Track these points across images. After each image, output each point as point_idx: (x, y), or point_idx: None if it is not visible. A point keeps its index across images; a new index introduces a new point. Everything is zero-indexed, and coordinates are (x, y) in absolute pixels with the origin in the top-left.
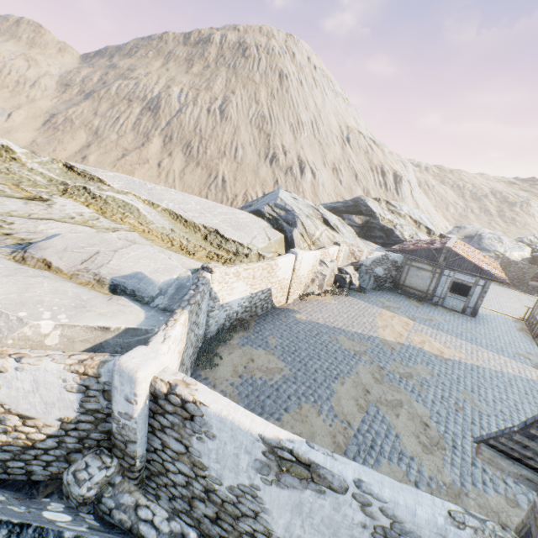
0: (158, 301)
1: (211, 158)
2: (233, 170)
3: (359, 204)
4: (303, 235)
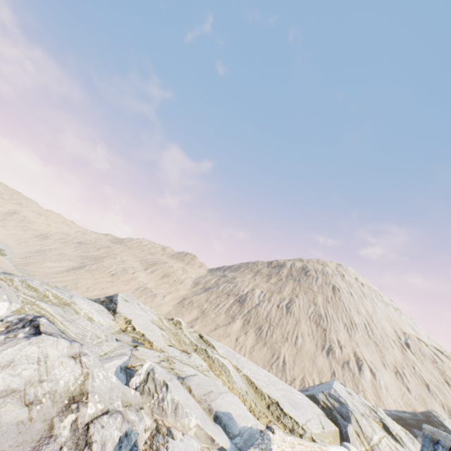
0: (237, 439)
1: (275, 340)
2: (292, 353)
3: (432, 420)
4: (359, 435)
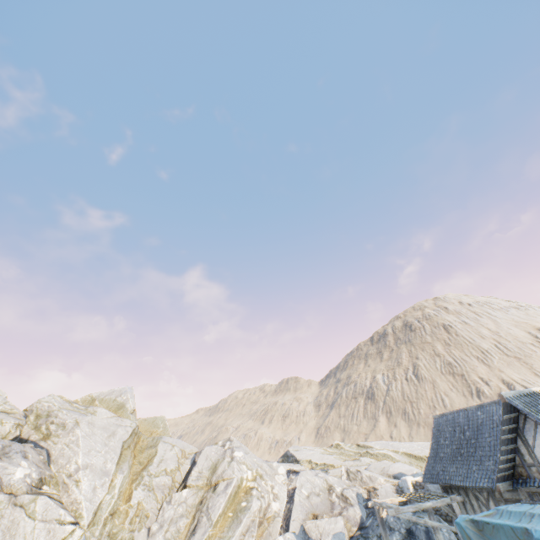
0: None
1: (425, 415)
2: None
3: None
4: None
